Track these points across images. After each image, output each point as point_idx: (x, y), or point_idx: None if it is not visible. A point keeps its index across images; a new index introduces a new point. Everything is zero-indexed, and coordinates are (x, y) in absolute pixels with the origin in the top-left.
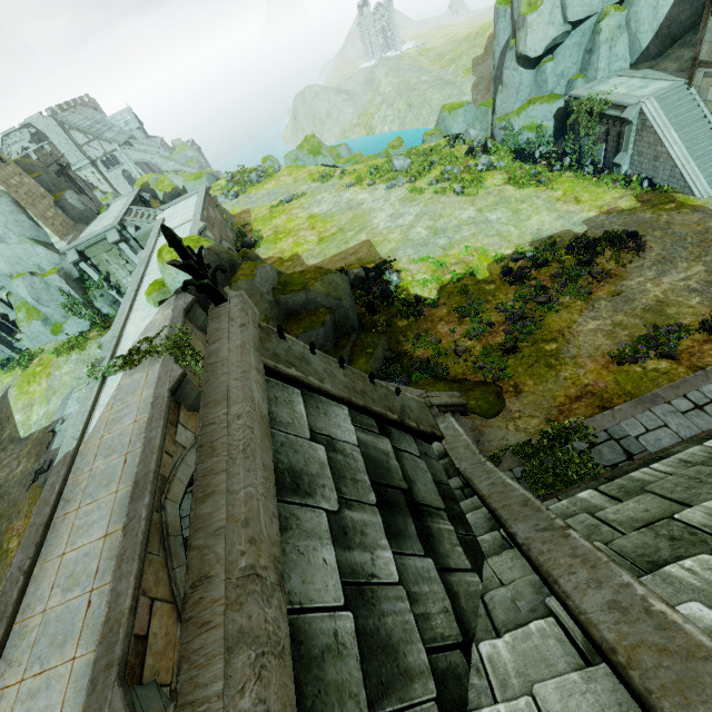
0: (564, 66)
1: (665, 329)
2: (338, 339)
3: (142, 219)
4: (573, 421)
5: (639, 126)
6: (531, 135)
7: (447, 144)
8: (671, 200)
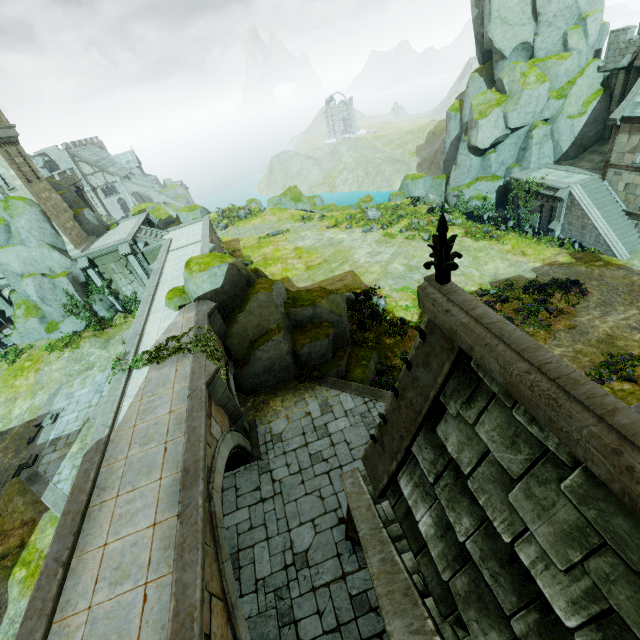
0: (504, 157)
1: (620, 358)
2: (335, 351)
3: (152, 237)
4: None
5: (568, 203)
6: (478, 203)
7: (411, 203)
8: (599, 259)
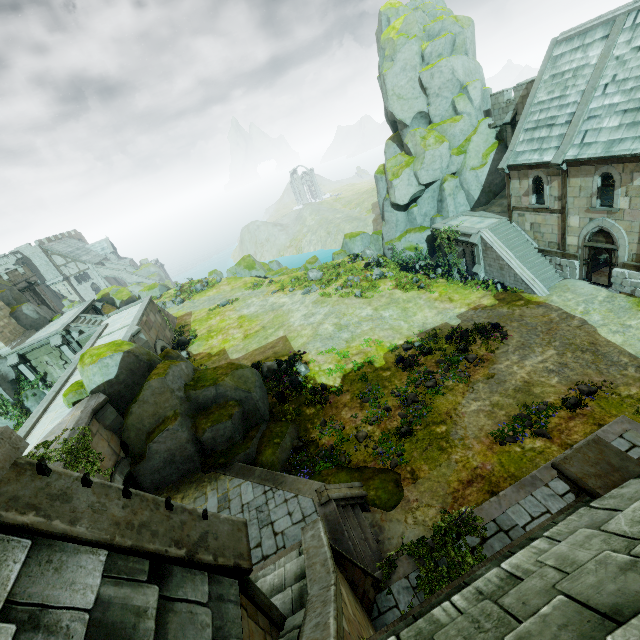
0: (426, 209)
1: (535, 408)
2: (248, 430)
3: (88, 325)
4: (463, 510)
5: (483, 247)
6: (411, 253)
7: (350, 260)
8: (520, 298)
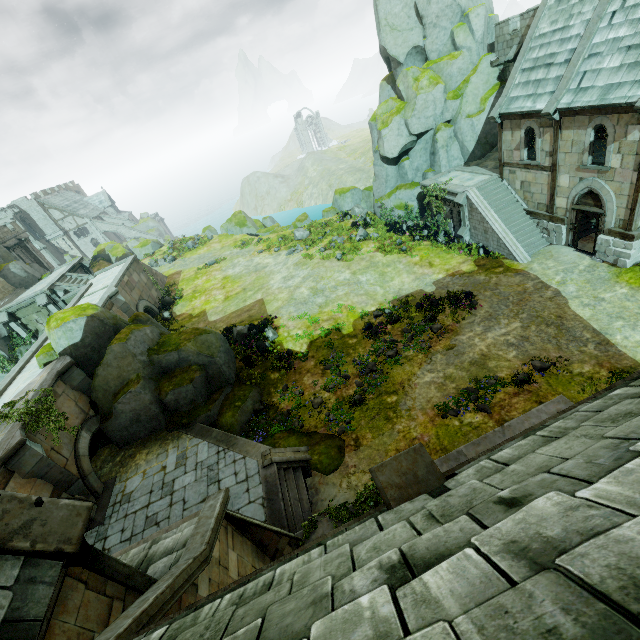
0: (417, 163)
1: (485, 382)
2: (213, 393)
3: (73, 284)
4: None
5: (469, 208)
6: (400, 212)
7: (339, 218)
8: (500, 265)
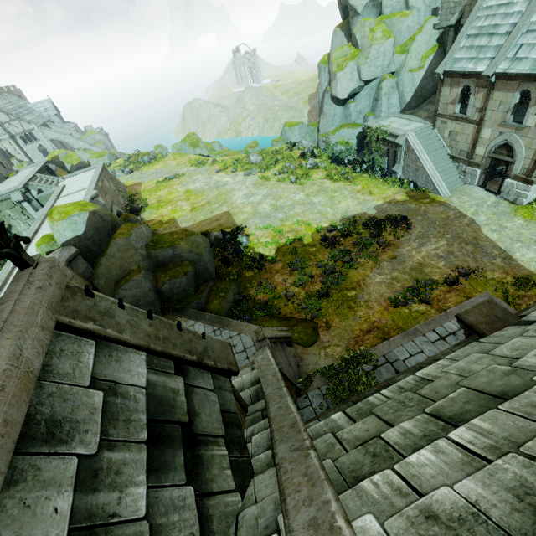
0: (361, 106)
1: (424, 283)
2: (199, 285)
3: (45, 184)
4: (363, 349)
5: (406, 148)
6: (342, 147)
7: (288, 148)
8: (427, 197)
